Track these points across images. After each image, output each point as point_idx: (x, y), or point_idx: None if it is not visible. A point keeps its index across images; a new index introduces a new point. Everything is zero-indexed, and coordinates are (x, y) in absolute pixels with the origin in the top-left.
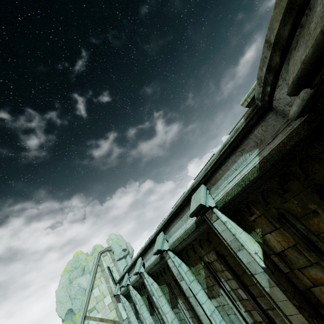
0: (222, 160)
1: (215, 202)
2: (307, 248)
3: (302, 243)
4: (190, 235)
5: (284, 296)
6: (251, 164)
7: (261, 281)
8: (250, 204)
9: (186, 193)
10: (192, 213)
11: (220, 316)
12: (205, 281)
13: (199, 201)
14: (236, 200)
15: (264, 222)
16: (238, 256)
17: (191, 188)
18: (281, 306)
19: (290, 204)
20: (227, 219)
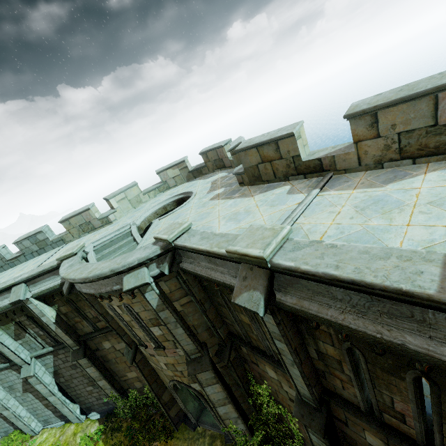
0: (41, 275)
1: (32, 294)
2: (76, 311)
3: (74, 310)
4: (5, 309)
5: (61, 331)
6: (57, 281)
7: (52, 327)
8: (55, 295)
9: (7, 285)
10: (12, 303)
11: (23, 347)
12: (14, 332)
13: (19, 297)
14: (46, 293)
15: (60, 302)
16: (41, 319)
17: (12, 284)
18: (59, 334)
19: (72, 297)
20: (38, 302)
